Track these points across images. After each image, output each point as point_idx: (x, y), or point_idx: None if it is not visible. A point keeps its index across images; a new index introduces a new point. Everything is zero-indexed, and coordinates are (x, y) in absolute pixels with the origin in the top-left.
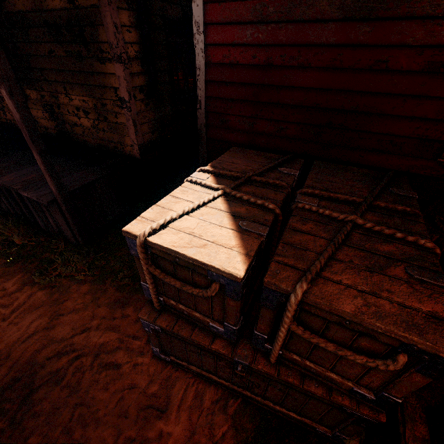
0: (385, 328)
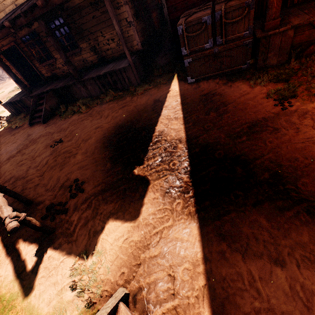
0: (240, 1)
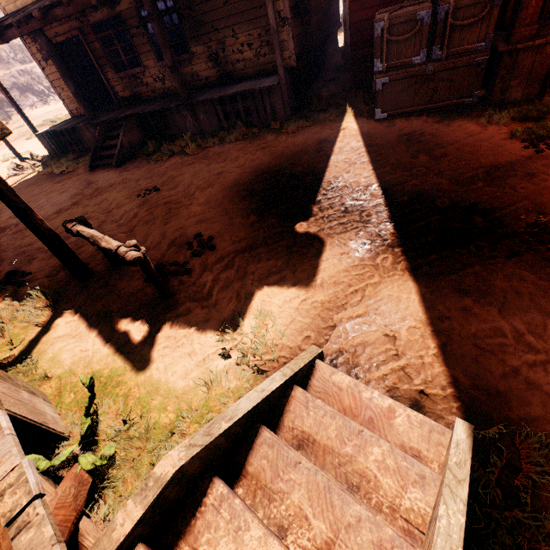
0: None
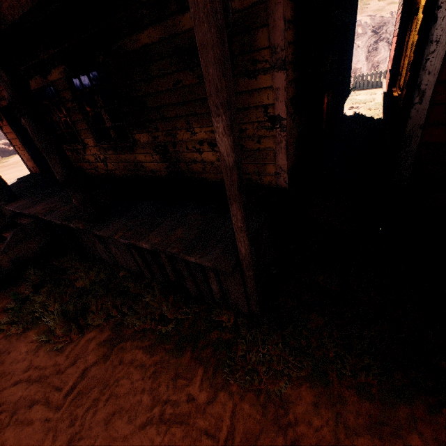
0: None
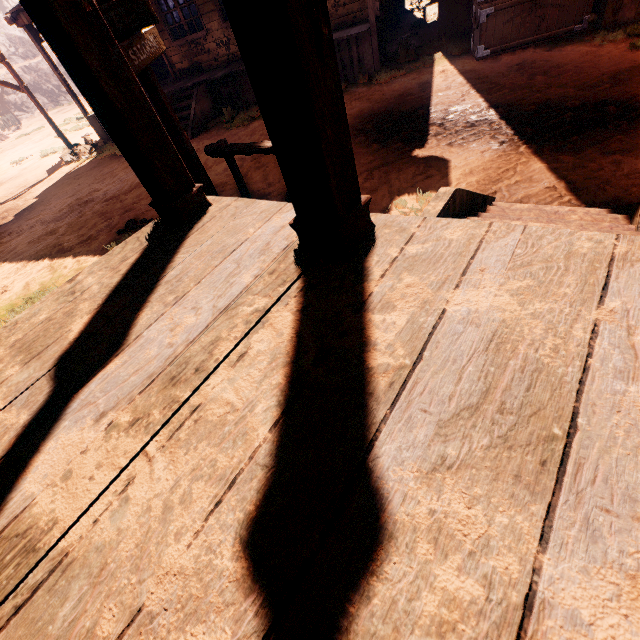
0: None
